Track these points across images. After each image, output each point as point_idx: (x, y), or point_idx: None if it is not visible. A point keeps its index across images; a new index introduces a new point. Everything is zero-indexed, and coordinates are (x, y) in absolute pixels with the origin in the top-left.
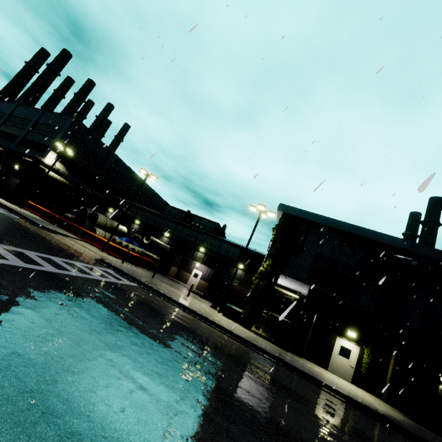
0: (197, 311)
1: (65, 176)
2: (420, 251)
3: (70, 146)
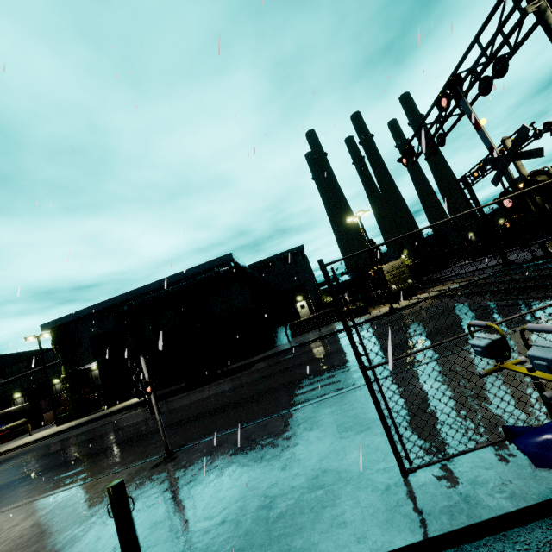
0: (15, 446)
1: None
2: (130, 296)
3: None
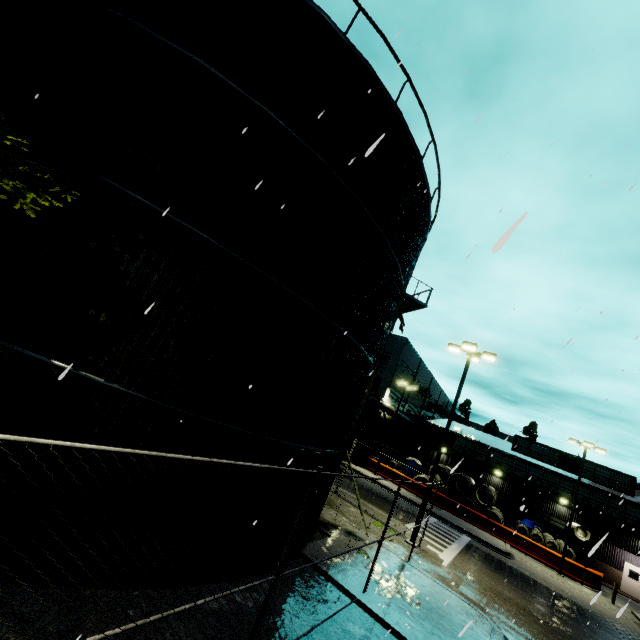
0: None
1: (398, 415)
2: None
3: (397, 373)
